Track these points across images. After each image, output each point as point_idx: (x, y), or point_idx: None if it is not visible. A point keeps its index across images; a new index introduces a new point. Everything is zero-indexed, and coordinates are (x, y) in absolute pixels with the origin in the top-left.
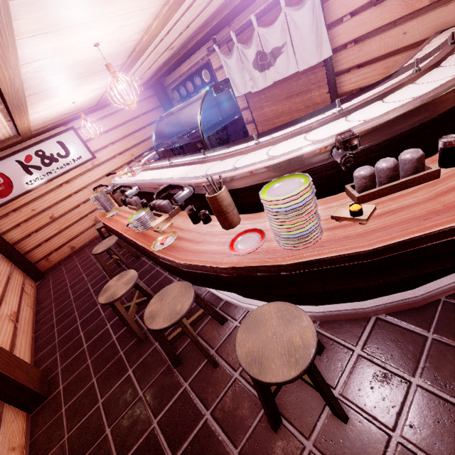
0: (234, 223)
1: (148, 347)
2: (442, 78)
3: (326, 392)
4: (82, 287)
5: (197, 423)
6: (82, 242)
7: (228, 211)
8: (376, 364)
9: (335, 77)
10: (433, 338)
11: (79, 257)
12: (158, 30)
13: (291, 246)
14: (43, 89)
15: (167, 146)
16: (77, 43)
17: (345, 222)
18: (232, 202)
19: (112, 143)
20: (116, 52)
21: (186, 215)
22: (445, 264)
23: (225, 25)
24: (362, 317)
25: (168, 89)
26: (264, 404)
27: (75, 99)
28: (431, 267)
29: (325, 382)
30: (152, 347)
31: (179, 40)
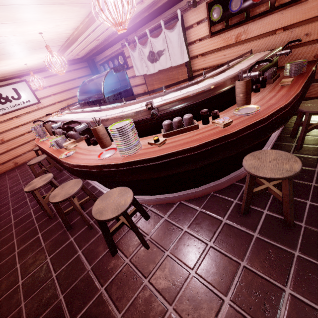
0: (107, 145)
1: (54, 221)
2: (209, 82)
3: (135, 229)
4: (18, 188)
5: (73, 256)
6: (23, 160)
7: (103, 138)
8: (171, 223)
9: (192, 73)
10: (200, 211)
11: (20, 169)
12: (83, 29)
13: (123, 154)
14: (2, 53)
15: (86, 100)
16: (28, 31)
17: (154, 146)
18: (106, 133)
19: (54, 94)
20: (56, 38)
21: None
22: (190, 167)
23: (133, 31)
24: (173, 202)
25: (97, 64)
26: (105, 237)
27: (27, 62)
28: (185, 168)
29: (134, 224)
30: (57, 221)
31: (102, 36)
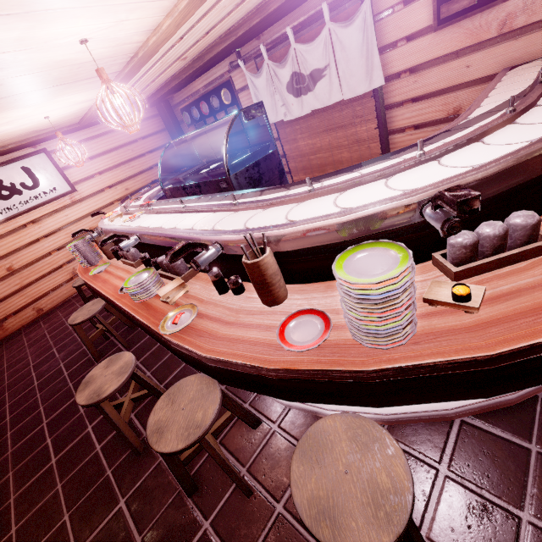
0: (281, 298)
1: (149, 463)
2: None
3: None
4: (51, 368)
5: None
6: (53, 302)
7: (273, 282)
8: (470, 490)
9: (385, 110)
10: (538, 452)
11: (48, 322)
12: (170, 31)
13: (375, 343)
14: (0, 96)
15: (177, 183)
16: (55, 36)
17: (443, 308)
18: (278, 270)
19: (100, 173)
20: (110, 56)
21: (207, 278)
22: None
23: (253, 36)
24: (442, 420)
25: (176, 110)
26: None
27: (50, 112)
28: None
29: (422, 538)
30: (155, 463)
31: (194, 49)
